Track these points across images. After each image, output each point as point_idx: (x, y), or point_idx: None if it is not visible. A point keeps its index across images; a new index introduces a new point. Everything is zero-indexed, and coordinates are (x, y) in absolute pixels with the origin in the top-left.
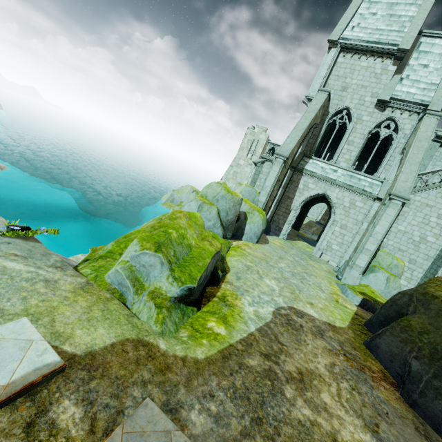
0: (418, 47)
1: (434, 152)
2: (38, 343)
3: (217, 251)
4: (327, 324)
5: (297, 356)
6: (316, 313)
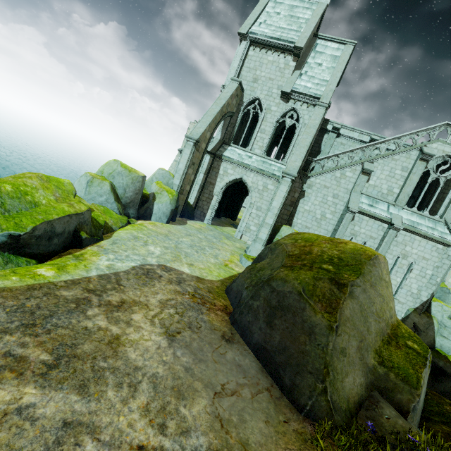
0: (315, 48)
1: (332, 142)
2: None
3: (78, 212)
4: (194, 277)
5: (131, 292)
6: (190, 270)
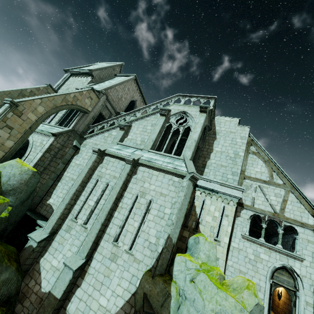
0: (113, 79)
1: None
2: None
3: None
4: None
5: None
6: None
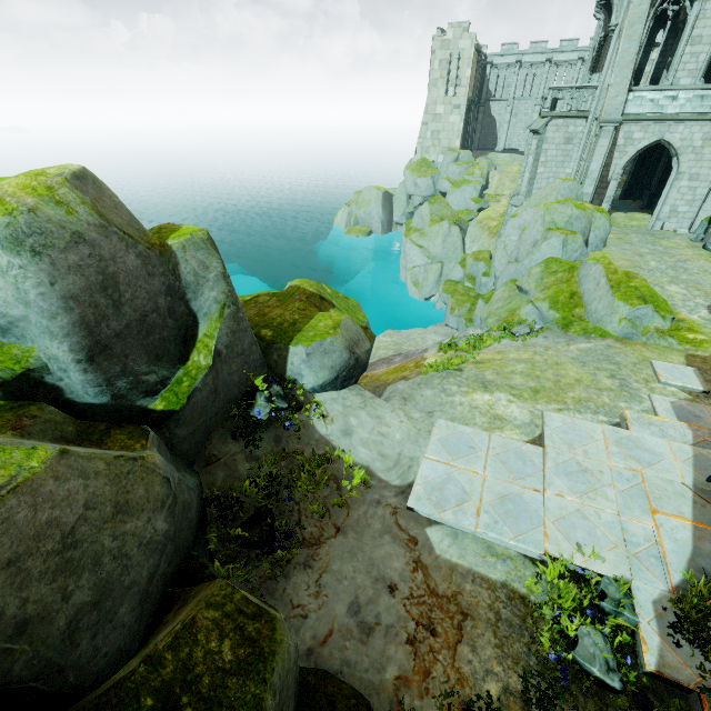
0: None
1: None
2: (676, 366)
3: (647, 283)
4: None
5: None
6: None
